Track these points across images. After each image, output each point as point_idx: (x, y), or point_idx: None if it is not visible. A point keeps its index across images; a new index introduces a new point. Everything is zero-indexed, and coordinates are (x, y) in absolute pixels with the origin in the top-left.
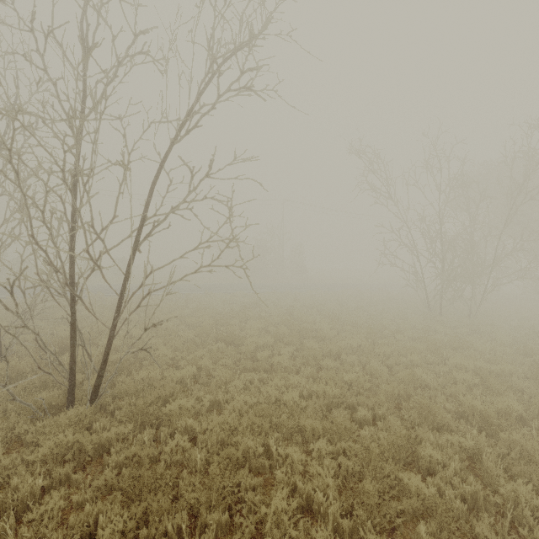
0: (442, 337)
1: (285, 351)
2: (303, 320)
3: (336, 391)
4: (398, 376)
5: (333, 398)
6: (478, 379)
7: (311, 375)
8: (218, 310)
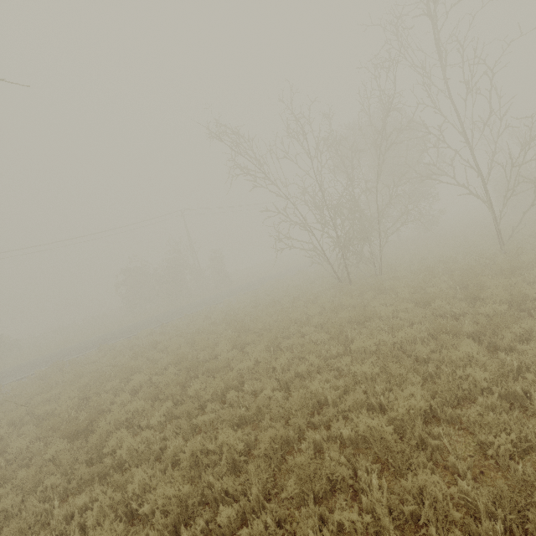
0: (347, 313)
1: (158, 416)
2: (203, 347)
3: (185, 488)
4: (287, 406)
5: (187, 500)
6: (378, 368)
7: (174, 453)
8: (105, 369)
